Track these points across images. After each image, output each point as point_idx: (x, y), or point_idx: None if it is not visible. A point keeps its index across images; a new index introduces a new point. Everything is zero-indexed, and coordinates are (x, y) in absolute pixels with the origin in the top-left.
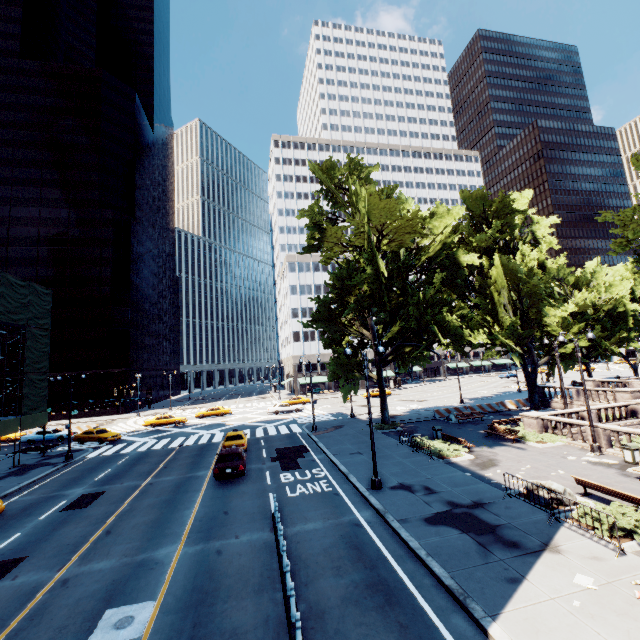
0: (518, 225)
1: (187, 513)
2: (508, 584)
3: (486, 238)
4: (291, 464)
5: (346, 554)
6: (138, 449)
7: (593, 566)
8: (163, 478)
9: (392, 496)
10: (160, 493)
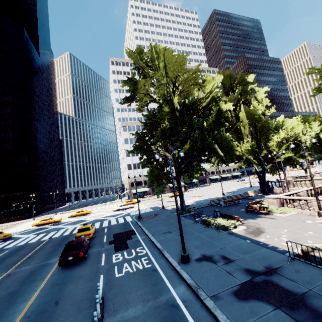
0: (250, 91)
1: (21, 307)
2: None
3: (233, 98)
4: (122, 245)
5: None
6: (19, 244)
7: None
8: (22, 268)
9: (199, 268)
10: (10, 285)
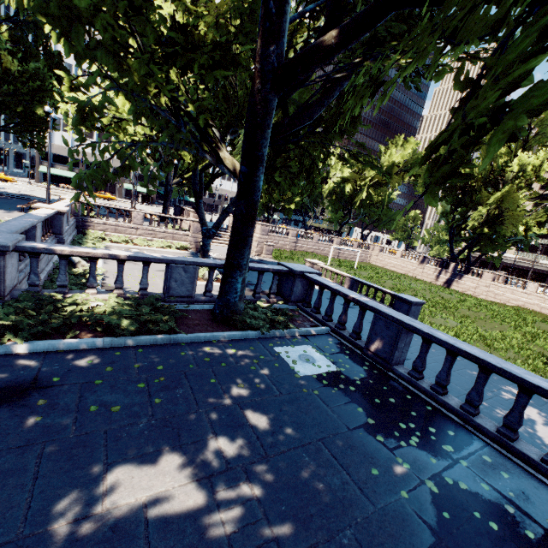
0: None
1: None
2: None
3: None
4: None
5: None
6: None
7: None
8: None
9: None
10: None
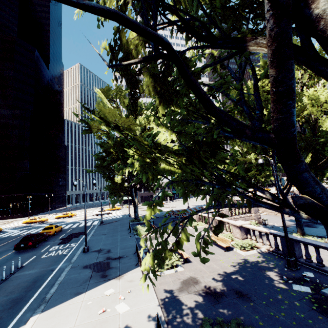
0: None
1: None
2: (74, 295)
3: None
4: (66, 241)
5: (26, 285)
6: (4, 236)
7: (124, 285)
8: None
9: (87, 255)
10: None
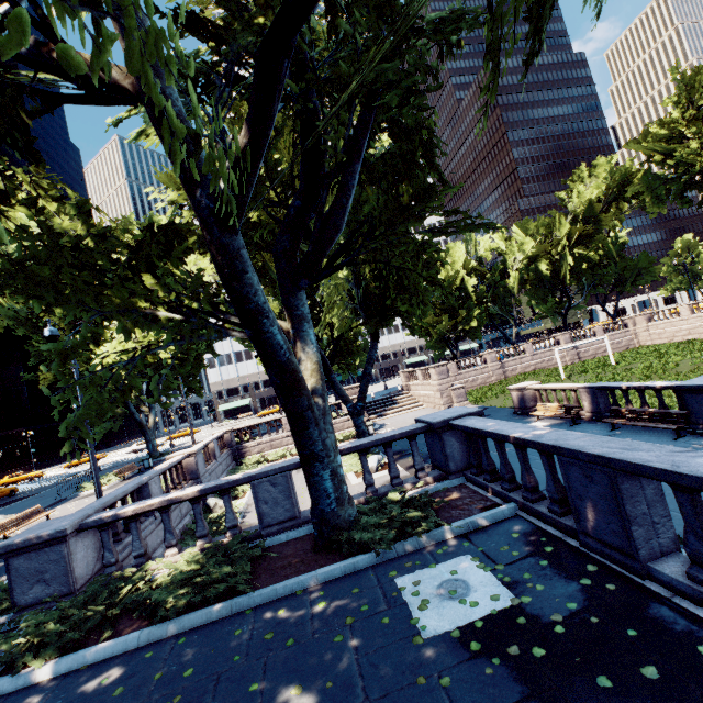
0: None
1: None
2: None
3: None
4: None
5: None
6: None
7: None
8: None
9: None
10: None
